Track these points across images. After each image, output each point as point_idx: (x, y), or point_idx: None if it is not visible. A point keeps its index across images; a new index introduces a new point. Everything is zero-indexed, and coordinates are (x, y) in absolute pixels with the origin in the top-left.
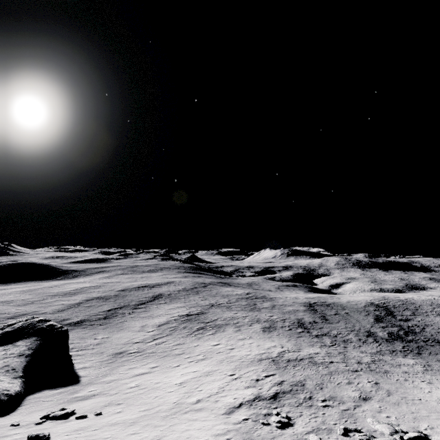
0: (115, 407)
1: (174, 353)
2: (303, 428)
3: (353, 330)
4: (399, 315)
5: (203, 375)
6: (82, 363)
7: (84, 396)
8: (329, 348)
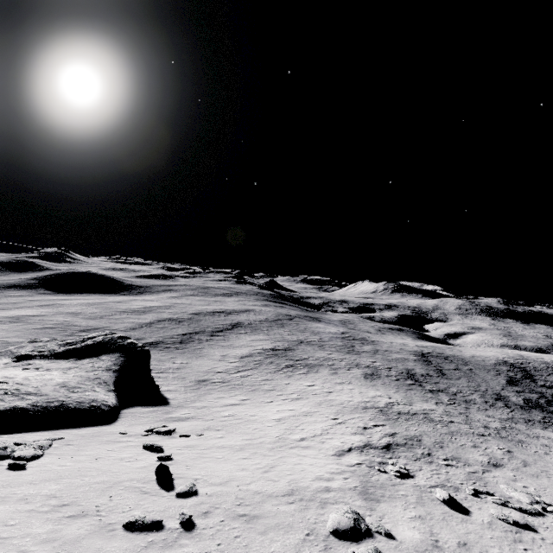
0: (216, 432)
1: (263, 388)
2: (425, 482)
3: (477, 390)
4: (541, 380)
5: (302, 415)
6: (166, 386)
7: (179, 417)
8: (447, 406)
